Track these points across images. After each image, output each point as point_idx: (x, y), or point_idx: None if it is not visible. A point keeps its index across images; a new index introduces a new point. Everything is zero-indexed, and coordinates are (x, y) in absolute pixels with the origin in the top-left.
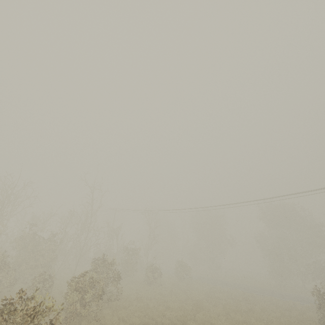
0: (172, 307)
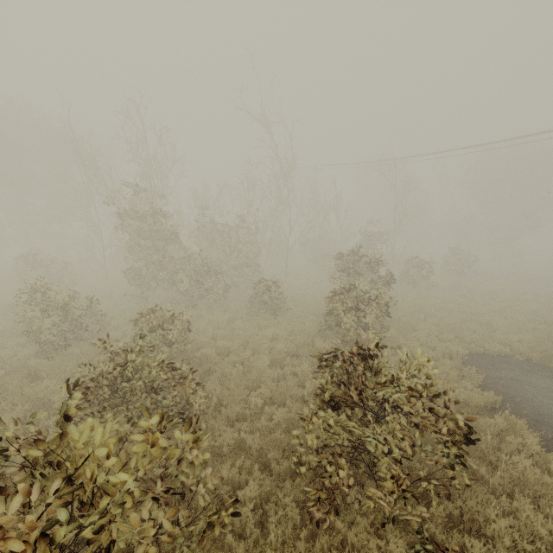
0: (496, 325)
